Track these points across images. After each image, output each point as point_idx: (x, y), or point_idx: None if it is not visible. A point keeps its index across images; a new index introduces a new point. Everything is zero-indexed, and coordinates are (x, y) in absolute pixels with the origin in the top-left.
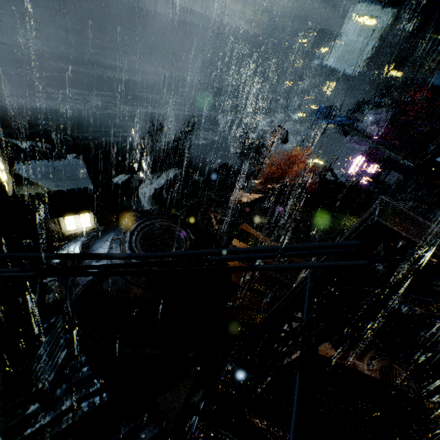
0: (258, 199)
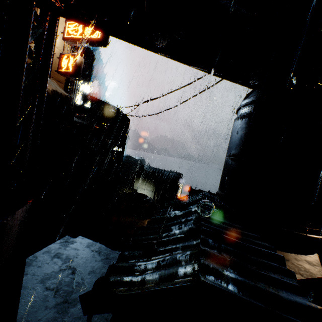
0: None
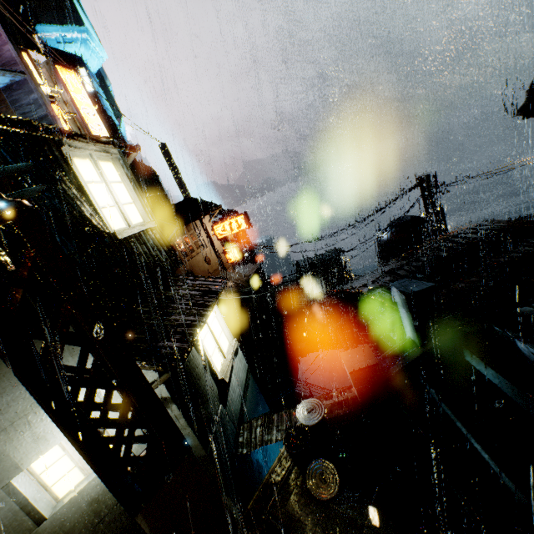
0: (518, 219)
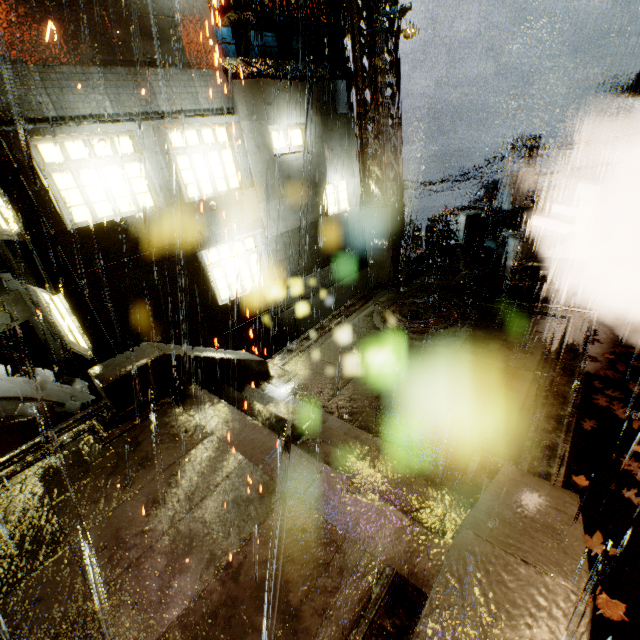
0: None
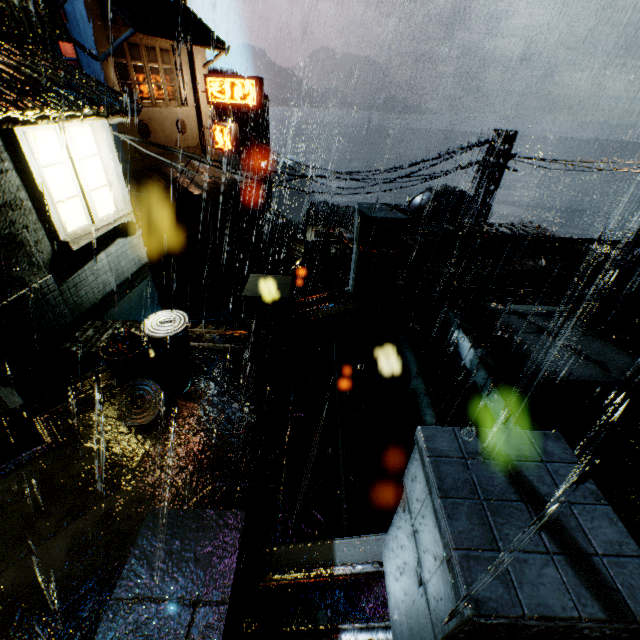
0: None
